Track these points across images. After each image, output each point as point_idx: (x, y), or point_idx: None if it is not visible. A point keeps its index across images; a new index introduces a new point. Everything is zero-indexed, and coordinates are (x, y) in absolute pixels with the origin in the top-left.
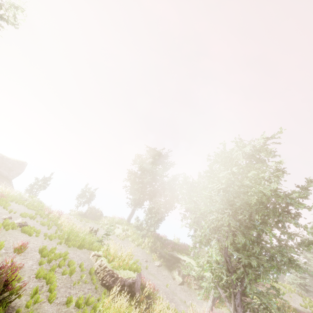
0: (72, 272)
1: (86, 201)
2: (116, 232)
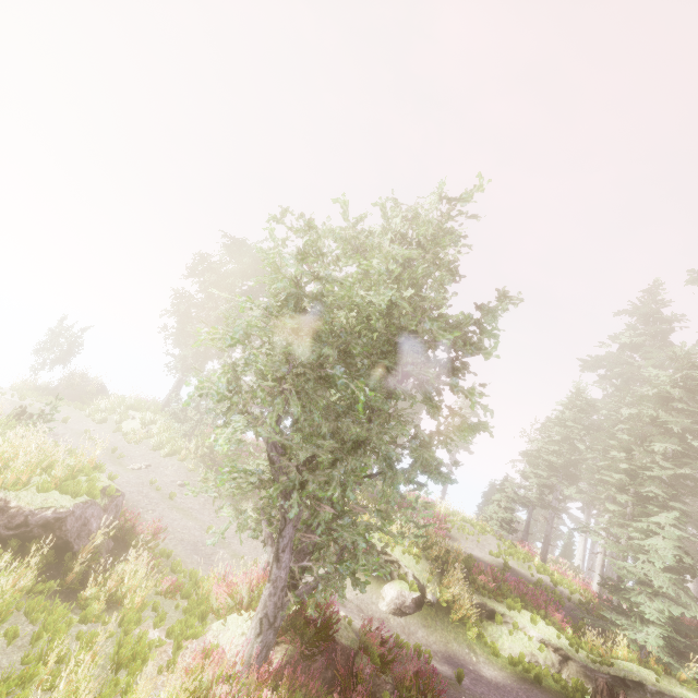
0: None
1: (60, 359)
2: (124, 426)
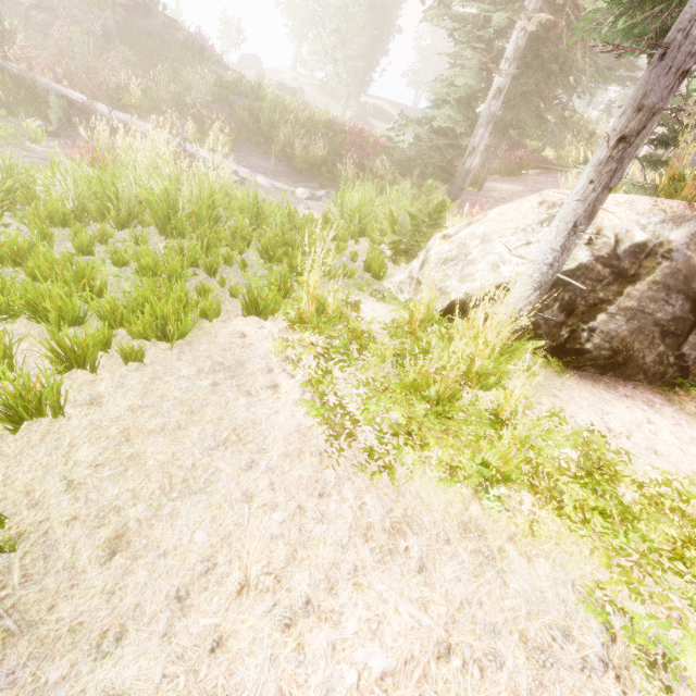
0: None
1: (234, 43)
2: (283, 78)
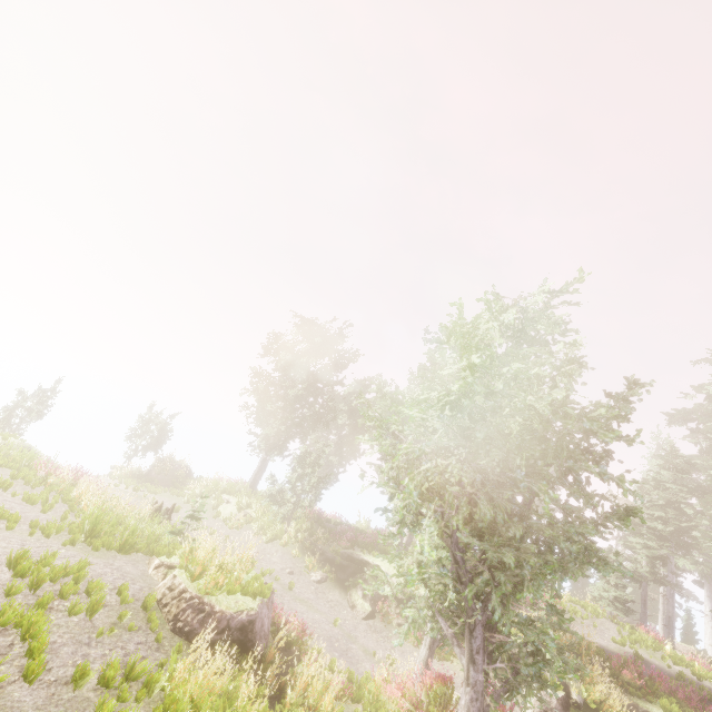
0: (96, 608)
1: (150, 445)
2: (222, 511)
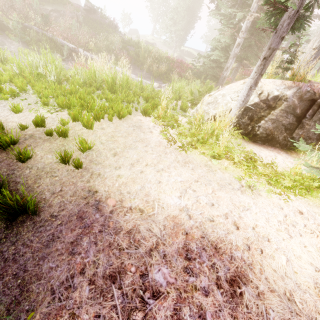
0: None
1: (127, 24)
2: (147, 39)
